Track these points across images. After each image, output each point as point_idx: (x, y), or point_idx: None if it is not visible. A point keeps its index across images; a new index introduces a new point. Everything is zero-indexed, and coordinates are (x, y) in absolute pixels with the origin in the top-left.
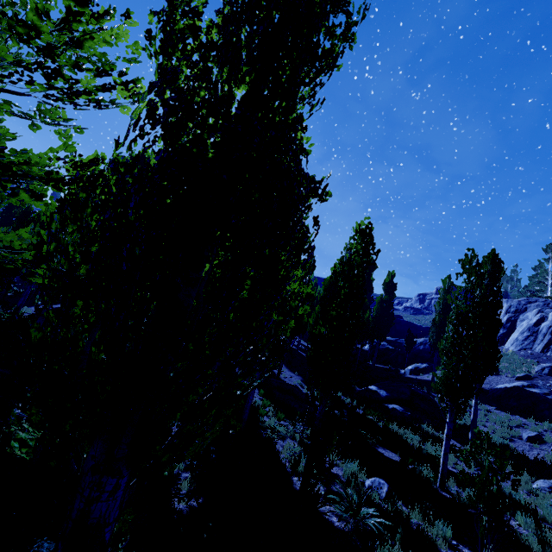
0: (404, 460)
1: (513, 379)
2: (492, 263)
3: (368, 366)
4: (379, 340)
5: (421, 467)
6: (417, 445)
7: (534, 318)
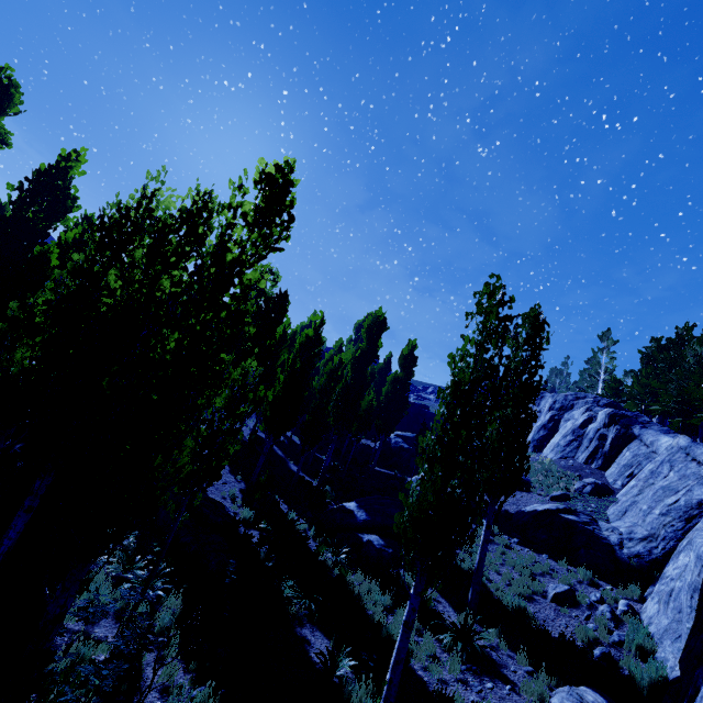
0: (330, 662)
1: (547, 498)
2: (534, 323)
3: (367, 471)
4: (385, 434)
5: (353, 685)
6: (379, 616)
7: (581, 418)
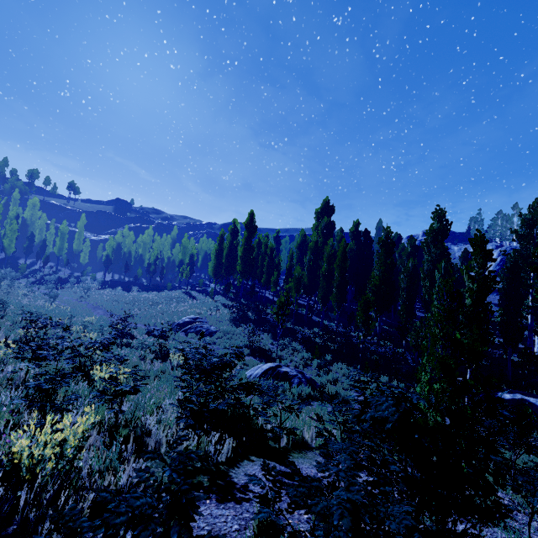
0: None
1: None
2: None
3: None
4: None
5: None
6: None
7: None
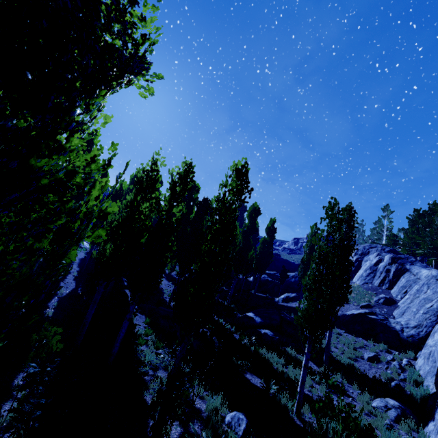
0: (266, 387)
1: (358, 307)
2: (349, 213)
3: (251, 295)
4: (260, 273)
5: (281, 395)
6: (280, 369)
7: (374, 260)
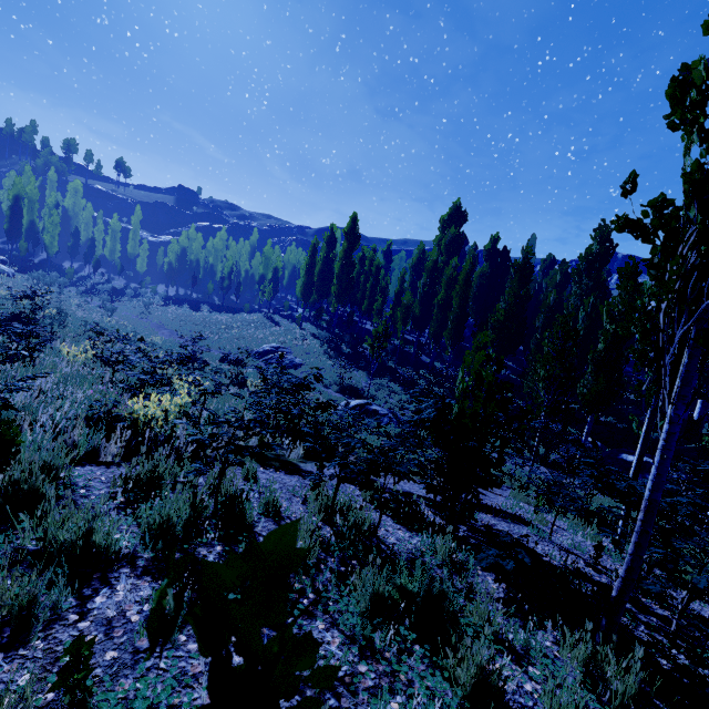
0: None
1: None
2: None
3: None
4: None
5: None
6: None
7: None
